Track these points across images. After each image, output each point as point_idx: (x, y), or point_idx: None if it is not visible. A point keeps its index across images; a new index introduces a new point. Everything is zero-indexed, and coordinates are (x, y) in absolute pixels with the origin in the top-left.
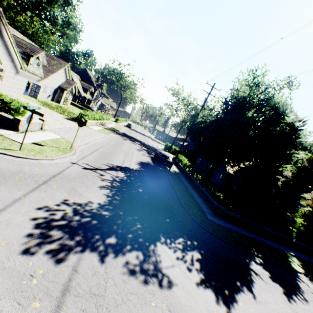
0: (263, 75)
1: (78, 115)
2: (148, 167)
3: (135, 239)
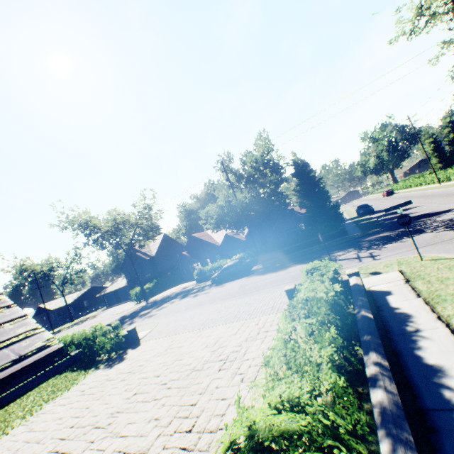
0: (267, 136)
1: (103, 343)
2: (279, 268)
3: (449, 220)
